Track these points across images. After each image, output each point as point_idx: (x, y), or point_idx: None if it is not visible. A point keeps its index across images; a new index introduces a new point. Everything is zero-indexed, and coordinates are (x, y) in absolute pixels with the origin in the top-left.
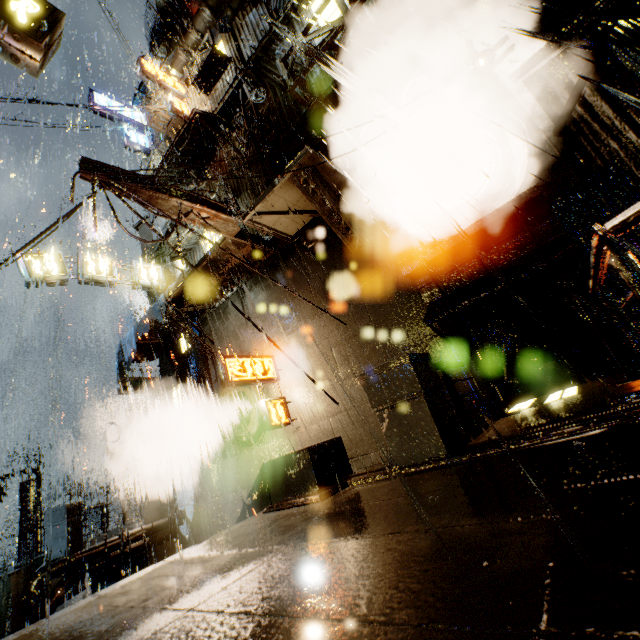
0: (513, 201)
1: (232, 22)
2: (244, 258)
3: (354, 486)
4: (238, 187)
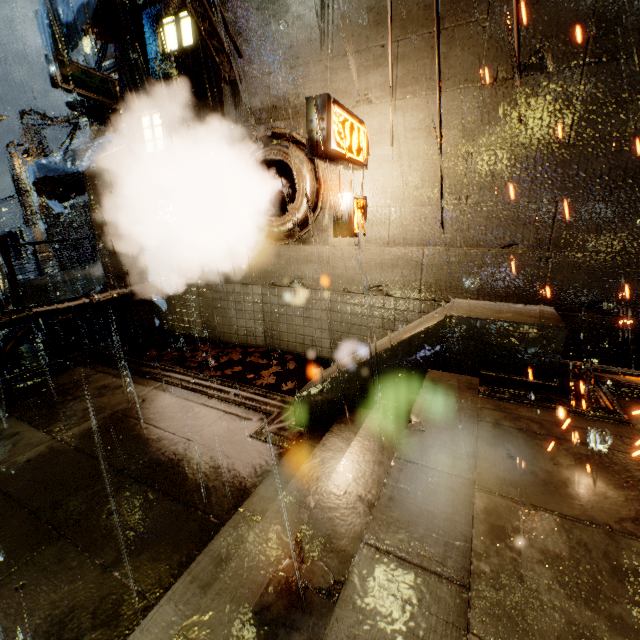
0: None
1: None
2: None
3: (632, 400)
4: None
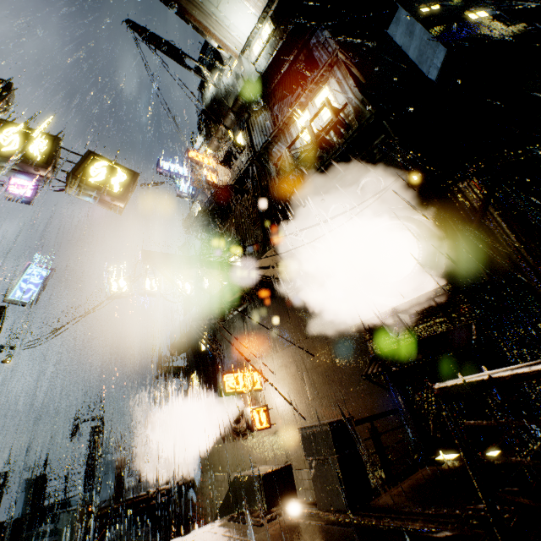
0: (430, 292)
1: (248, 120)
2: (245, 293)
3: (288, 516)
4: (246, 234)
